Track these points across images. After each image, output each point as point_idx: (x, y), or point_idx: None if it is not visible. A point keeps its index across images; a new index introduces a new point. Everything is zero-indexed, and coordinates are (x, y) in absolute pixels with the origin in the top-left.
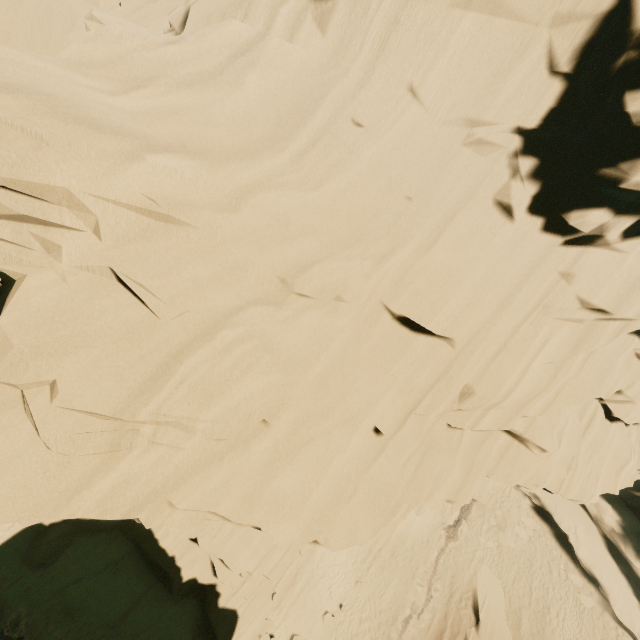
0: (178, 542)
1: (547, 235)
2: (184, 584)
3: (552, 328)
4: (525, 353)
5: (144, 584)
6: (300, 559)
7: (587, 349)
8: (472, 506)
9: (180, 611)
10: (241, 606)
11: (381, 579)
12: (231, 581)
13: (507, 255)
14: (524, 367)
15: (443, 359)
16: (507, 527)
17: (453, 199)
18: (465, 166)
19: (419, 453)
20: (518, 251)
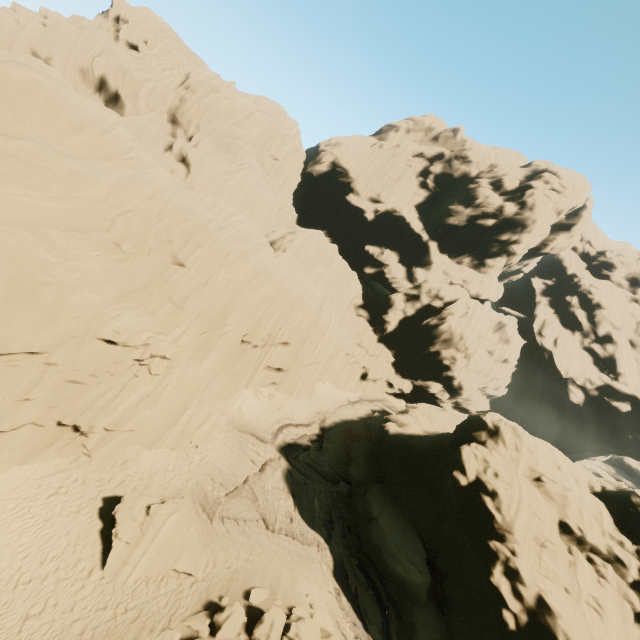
0: None
1: None
2: None
3: None
4: None
5: None
6: None
7: None
8: None
9: None
10: None
11: None
12: None
13: None
14: None
15: None
16: None
17: None
18: None
19: None
20: None
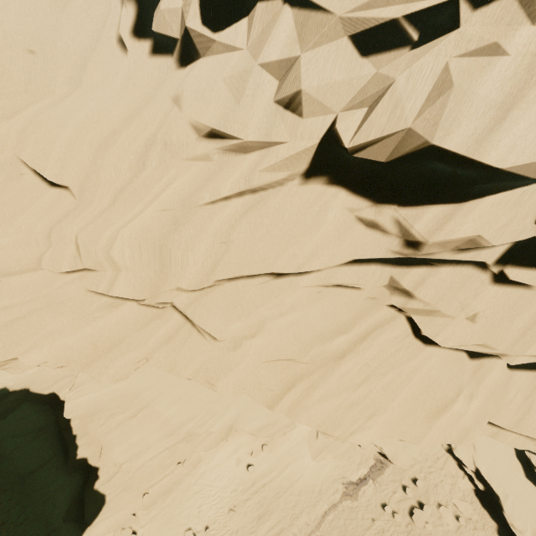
0: (82, 424)
1: (156, 58)
2: (77, 460)
3: (179, 171)
4: (141, 200)
5: (52, 452)
6: (182, 470)
7: (211, 191)
8: (387, 468)
9: (68, 482)
10: (110, 493)
11: (256, 515)
12: (108, 468)
13: (121, 91)
14: (134, 215)
15: (63, 210)
16: (428, 504)
17: (79, 46)
18: (85, 10)
19: (28, 307)
20: (132, 84)
